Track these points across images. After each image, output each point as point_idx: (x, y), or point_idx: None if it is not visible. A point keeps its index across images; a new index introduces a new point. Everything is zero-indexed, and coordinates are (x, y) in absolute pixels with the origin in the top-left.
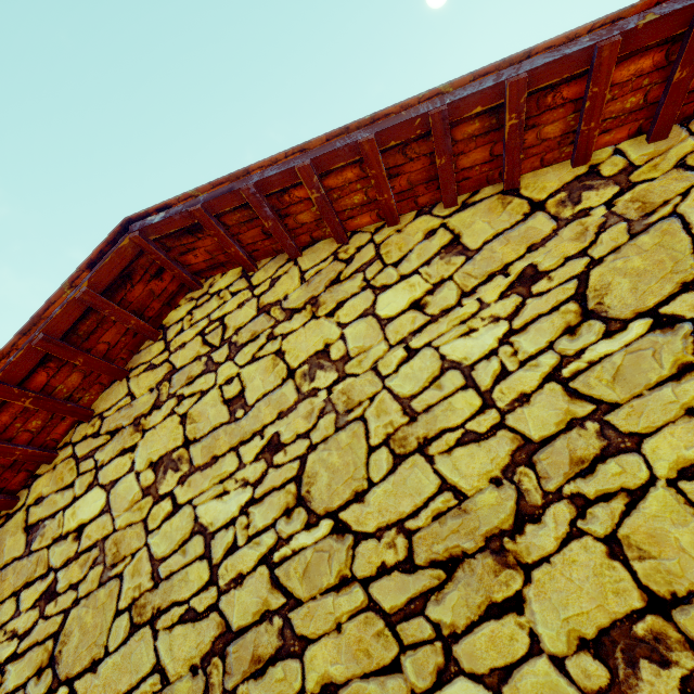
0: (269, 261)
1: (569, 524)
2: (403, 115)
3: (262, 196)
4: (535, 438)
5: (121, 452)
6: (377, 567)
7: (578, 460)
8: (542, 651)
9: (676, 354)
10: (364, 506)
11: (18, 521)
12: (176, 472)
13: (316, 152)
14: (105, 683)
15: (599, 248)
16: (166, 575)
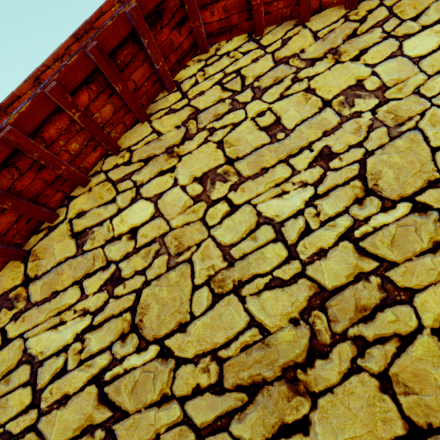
0: (275, 28)
1: None
2: None
3: None
4: None
5: (160, 173)
6: None
7: None
8: None
9: None
10: None
11: (63, 230)
12: (224, 182)
13: None
14: (198, 339)
15: None
16: (239, 256)
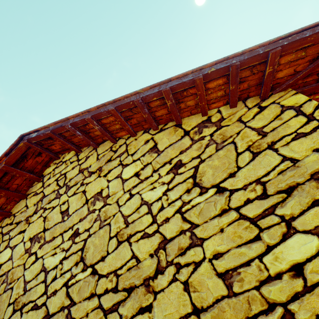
0: (86, 148)
1: (173, 275)
2: (125, 100)
3: (75, 128)
4: (168, 237)
5: (20, 232)
6: (105, 290)
7: (181, 248)
8: None
9: (222, 204)
10: (104, 263)
11: None
12: (39, 243)
13: (93, 112)
14: None
15: (204, 155)
16: (29, 289)
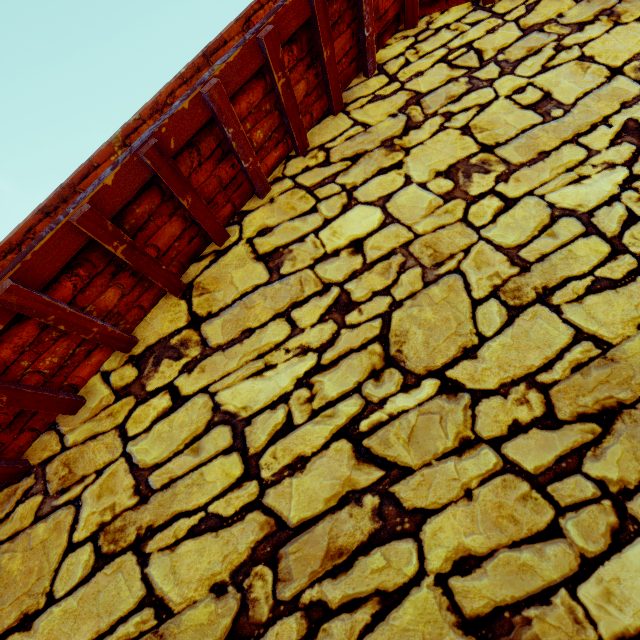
0: None
1: None
2: None
3: None
4: None
5: (380, 172)
6: None
7: None
8: None
9: None
10: None
11: (240, 253)
12: (486, 174)
13: None
14: (500, 365)
15: None
16: (535, 258)
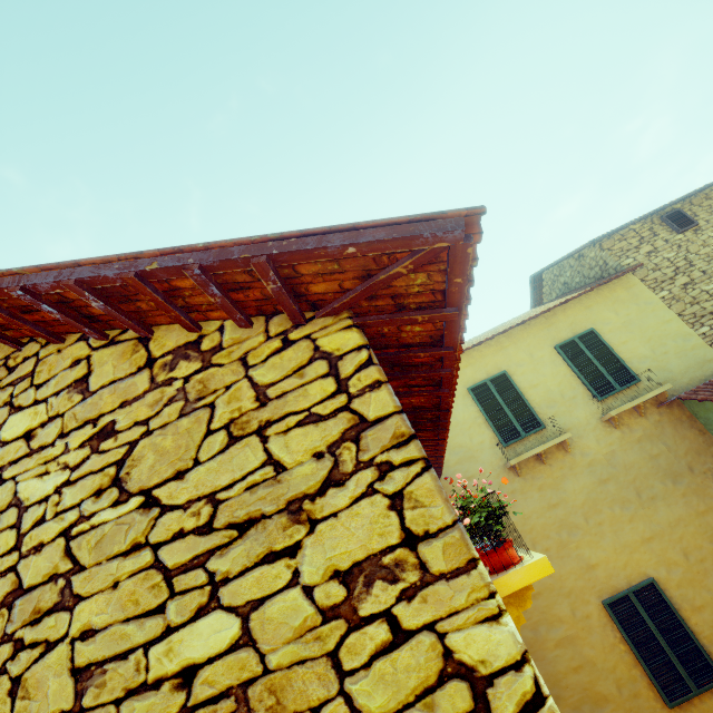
0: None
1: (4, 663)
2: None
3: None
4: (26, 585)
5: None
6: None
7: (38, 610)
8: None
9: (139, 533)
10: None
11: None
12: None
13: None
14: None
15: (158, 420)
16: None
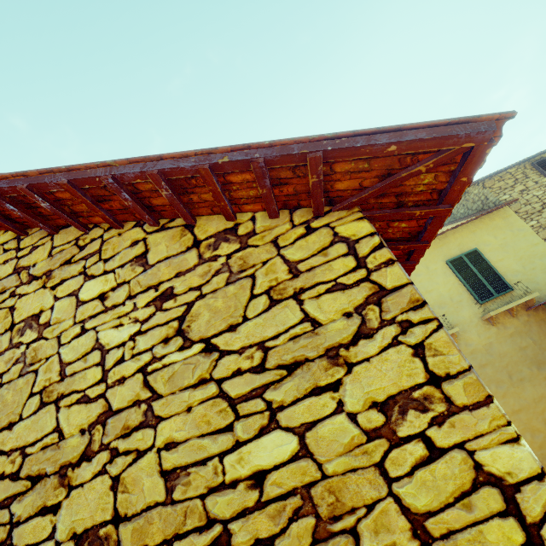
0: (37, 231)
1: (103, 465)
2: (88, 172)
3: (3, 197)
4: (114, 408)
5: None
6: None
7: (127, 427)
8: (55, 537)
9: (203, 371)
10: (11, 433)
11: None
12: None
13: (32, 180)
14: None
15: (208, 287)
16: None
